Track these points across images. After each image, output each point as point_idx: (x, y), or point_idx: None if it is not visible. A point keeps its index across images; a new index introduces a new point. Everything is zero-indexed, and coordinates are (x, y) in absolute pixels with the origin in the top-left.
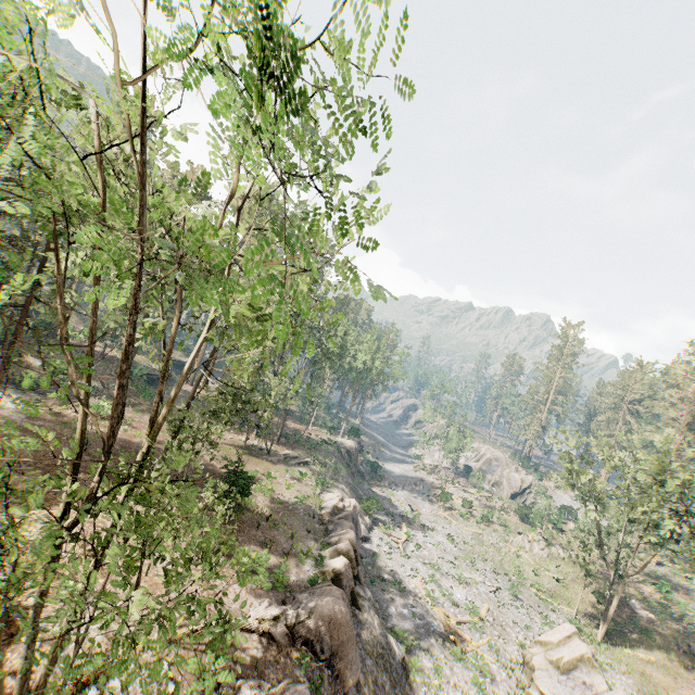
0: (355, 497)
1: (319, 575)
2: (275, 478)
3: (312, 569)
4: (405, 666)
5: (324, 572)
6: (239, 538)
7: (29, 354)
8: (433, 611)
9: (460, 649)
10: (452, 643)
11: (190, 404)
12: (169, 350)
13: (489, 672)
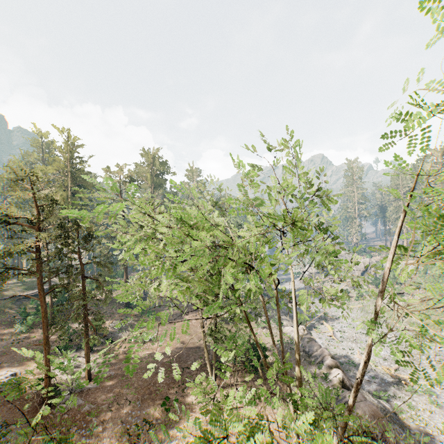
0: (291, 319)
1: (333, 386)
2: (256, 333)
3: (325, 384)
4: (394, 412)
5: (335, 384)
6: (277, 385)
7: (72, 323)
8: (379, 370)
9: (411, 387)
10: (401, 384)
11: (217, 323)
12: (269, 325)
13: (433, 393)
